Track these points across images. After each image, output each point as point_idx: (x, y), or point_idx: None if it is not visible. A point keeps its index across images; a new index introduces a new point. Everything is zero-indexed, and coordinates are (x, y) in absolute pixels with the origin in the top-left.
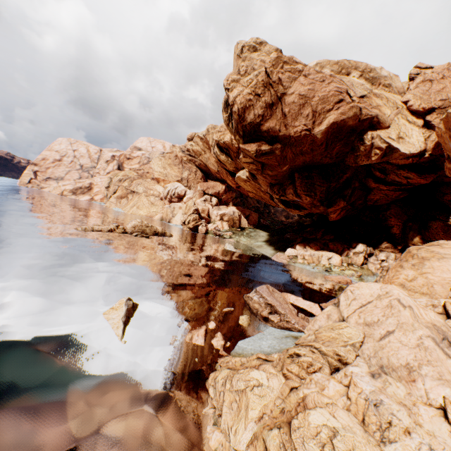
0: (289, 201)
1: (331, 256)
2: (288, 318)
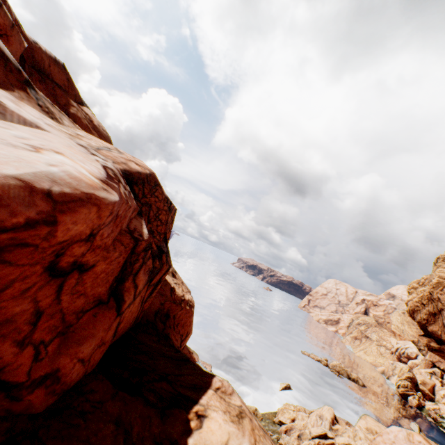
0: None
1: None
2: None
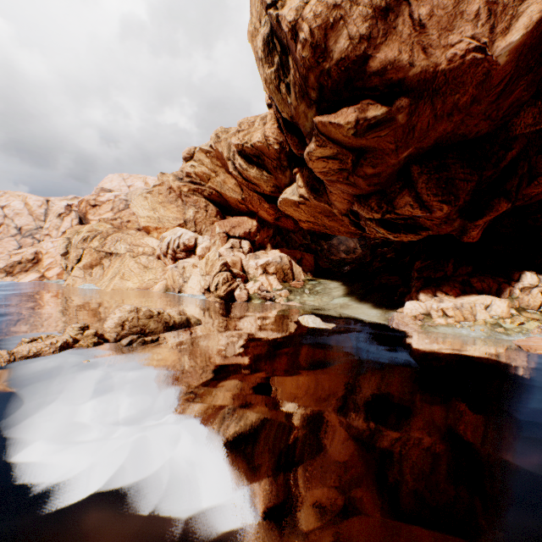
0: (398, 220)
1: (489, 301)
2: None
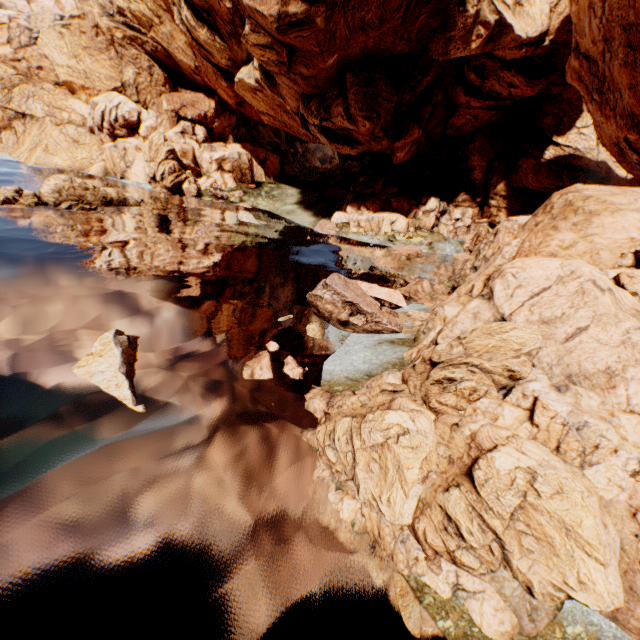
0: (336, 130)
1: (395, 219)
2: (378, 318)
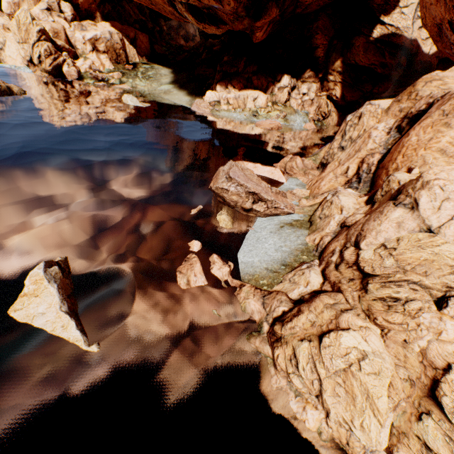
0: (202, 8)
1: (257, 96)
2: (277, 204)
